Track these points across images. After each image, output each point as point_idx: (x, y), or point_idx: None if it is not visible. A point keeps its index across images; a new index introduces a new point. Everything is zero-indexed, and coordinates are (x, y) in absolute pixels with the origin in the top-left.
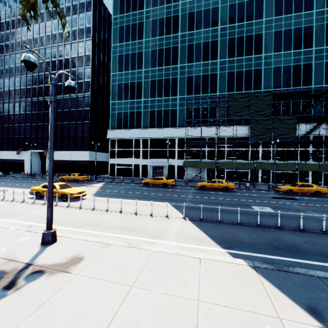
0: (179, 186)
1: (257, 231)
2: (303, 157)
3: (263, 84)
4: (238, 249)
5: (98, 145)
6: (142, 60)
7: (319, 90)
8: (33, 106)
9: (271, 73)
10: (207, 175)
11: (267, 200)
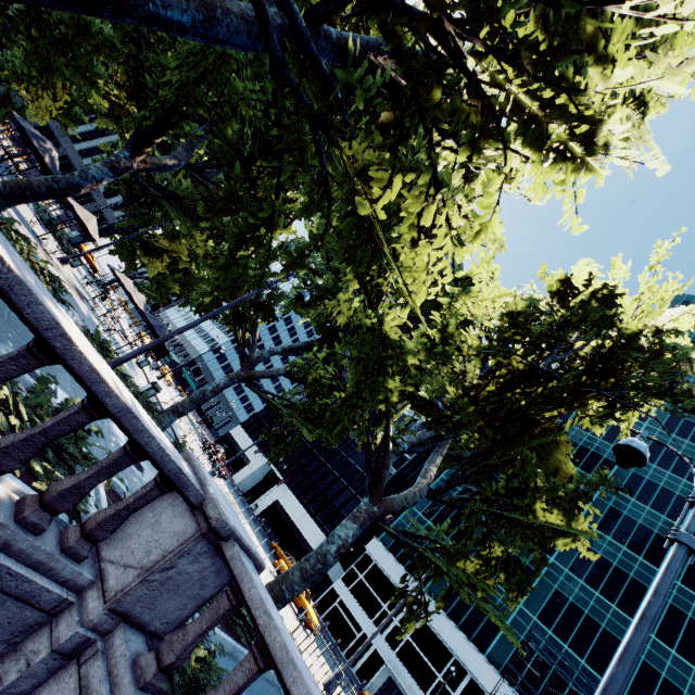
0: None
1: None
2: None
3: None
4: None
5: None
6: None
7: None
8: None
9: None
10: None
11: None
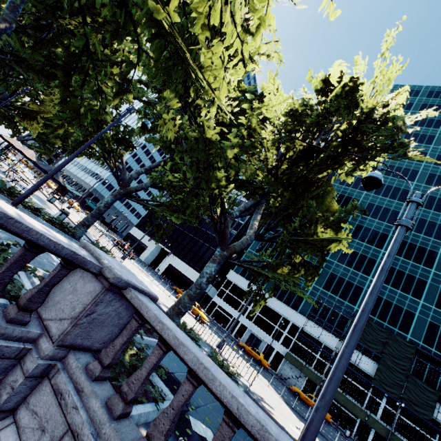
0: (271, 375)
1: None
2: None
3: (411, 330)
4: None
5: None
6: None
7: None
8: None
9: (425, 324)
10: (305, 386)
11: None
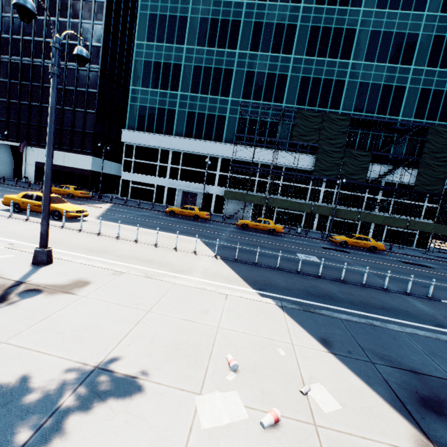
0: (215, 222)
1: (295, 278)
2: (369, 205)
3: (342, 103)
4: (269, 291)
5: (106, 150)
6: (186, 30)
7: (405, 125)
8: (2, 70)
9: (355, 89)
10: (252, 212)
11: (316, 250)
